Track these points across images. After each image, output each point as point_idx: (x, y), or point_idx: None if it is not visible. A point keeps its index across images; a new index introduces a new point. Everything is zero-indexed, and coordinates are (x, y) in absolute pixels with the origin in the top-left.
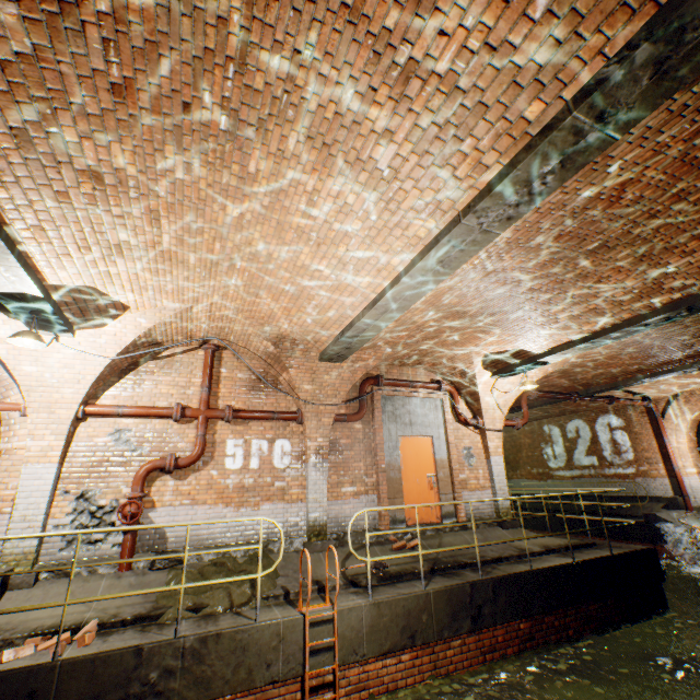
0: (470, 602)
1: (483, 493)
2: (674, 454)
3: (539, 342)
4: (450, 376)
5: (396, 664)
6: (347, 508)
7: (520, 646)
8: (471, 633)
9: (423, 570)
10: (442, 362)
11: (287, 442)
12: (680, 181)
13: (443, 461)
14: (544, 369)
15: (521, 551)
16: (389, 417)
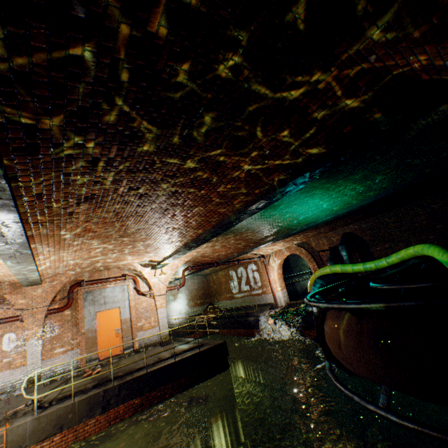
0: (103, 399)
1: (154, 330)
2: (273, 282)
3: (155, 257)
4: (132, 271)
5: (51, 443)
6: (58, 361)
7: (134, 411)
8: (103, 414)
9: (89, 387)
10: (122, 266)
11: (13, 334)
12: (116, 224)
13: (127, 319)
14: (183, 260)
15: (157, 360)
16: (90, 302)
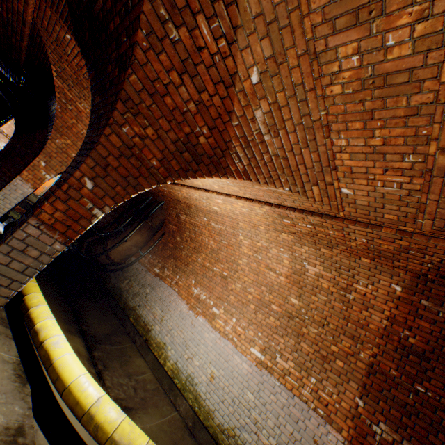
0: None
1: None
2: None
3: None
4: None
5: None
6: None
7: (20, 213)
8: None
9: None
10: None
11: None
12: None
13: None
14: None
15: None
16: None
